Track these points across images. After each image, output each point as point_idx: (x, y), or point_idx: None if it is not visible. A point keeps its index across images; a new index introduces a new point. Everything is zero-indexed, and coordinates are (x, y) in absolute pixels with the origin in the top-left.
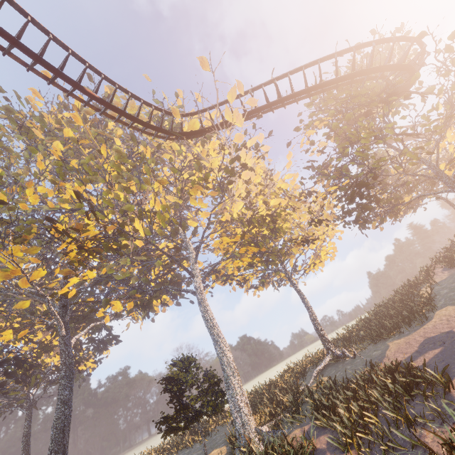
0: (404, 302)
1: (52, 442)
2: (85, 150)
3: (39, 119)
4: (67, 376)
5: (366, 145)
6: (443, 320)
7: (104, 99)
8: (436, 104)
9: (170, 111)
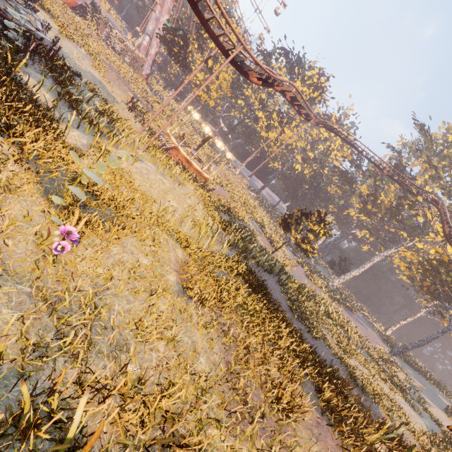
0: (423, 370)
1: (325, 243)
2: (449, 159)
3: (427, 141)
4: (341, 236)
5: (435, 268)
6: (379, 341)
7: (389, 175)
8: (448, 278)
9: (420, 187)
